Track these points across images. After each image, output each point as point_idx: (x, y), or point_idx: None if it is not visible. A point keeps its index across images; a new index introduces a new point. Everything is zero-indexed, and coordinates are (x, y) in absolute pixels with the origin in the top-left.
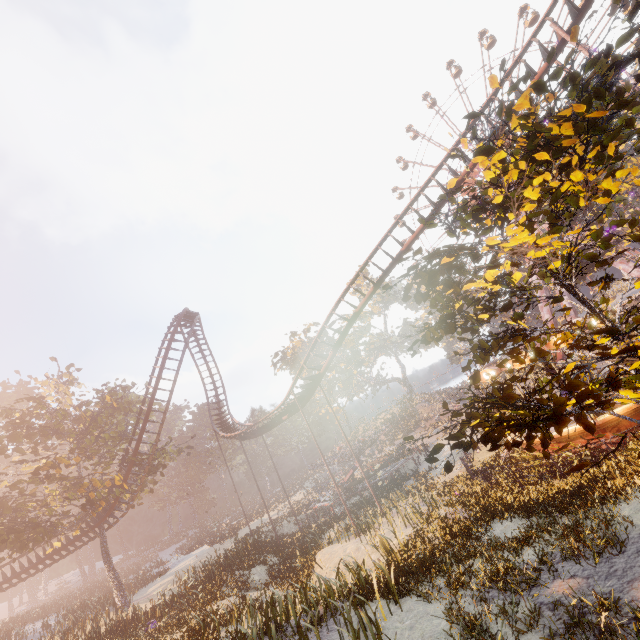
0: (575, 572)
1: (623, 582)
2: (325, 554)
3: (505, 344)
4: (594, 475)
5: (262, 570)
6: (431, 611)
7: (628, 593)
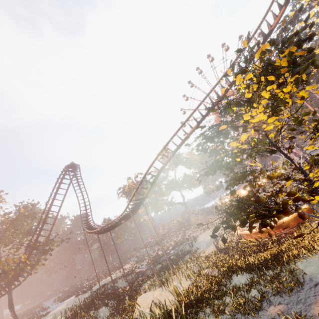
0: (280, 301)
1: (306, 305)
2: (142, 298)
3: (246, 177)
4: (281, 249)
5: (106, 309)
6: None
7: (309, 311)
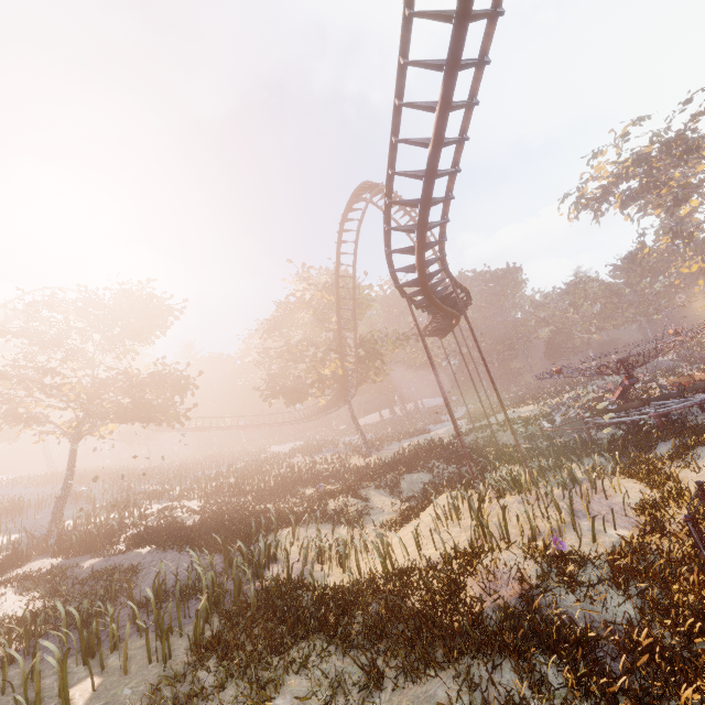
0: None
1: None
2: (439, 501)
3: None
4: None
5: (418, 479)
6: None
7: None
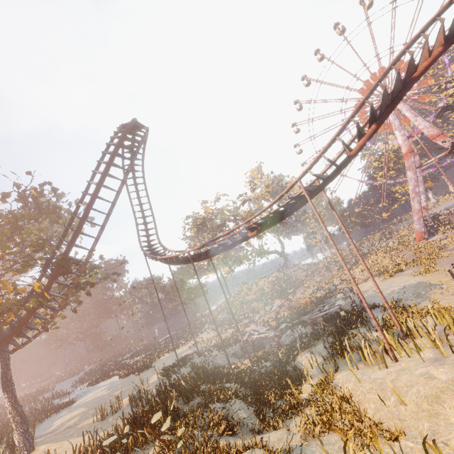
0: None
1: None
2: (361, 383)
3: None
4: None
5: (241, 404)
6: None
7: None
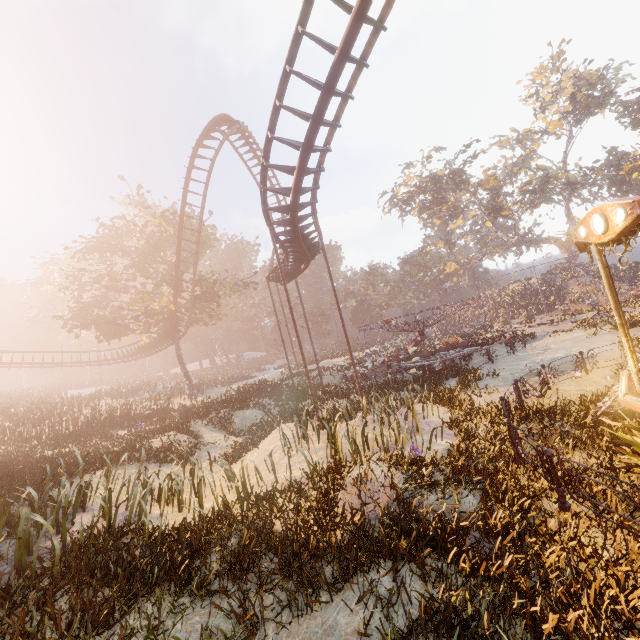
0: None
1: None
2: (278, 432)
3: None
4: None
5: (251, 415)
6: None
7: None
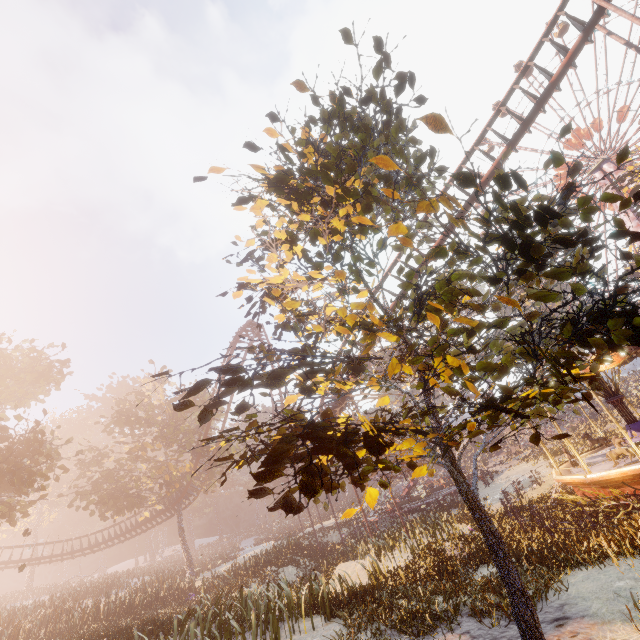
0: (471, 629)
1: None
2: (342, 567)
3: None
4: None
5: (293, 571)
6: (339, 634)
7: None
